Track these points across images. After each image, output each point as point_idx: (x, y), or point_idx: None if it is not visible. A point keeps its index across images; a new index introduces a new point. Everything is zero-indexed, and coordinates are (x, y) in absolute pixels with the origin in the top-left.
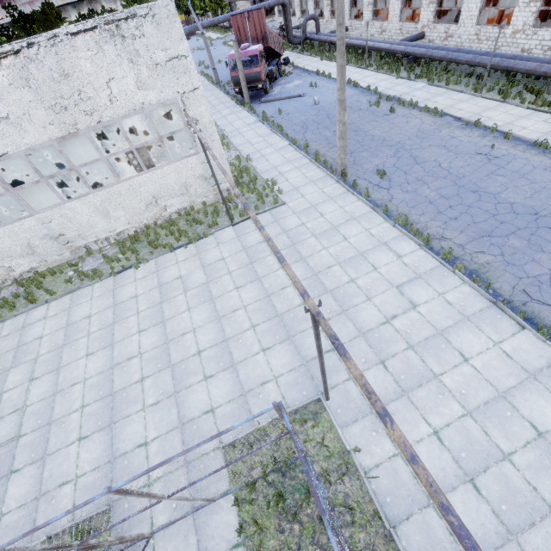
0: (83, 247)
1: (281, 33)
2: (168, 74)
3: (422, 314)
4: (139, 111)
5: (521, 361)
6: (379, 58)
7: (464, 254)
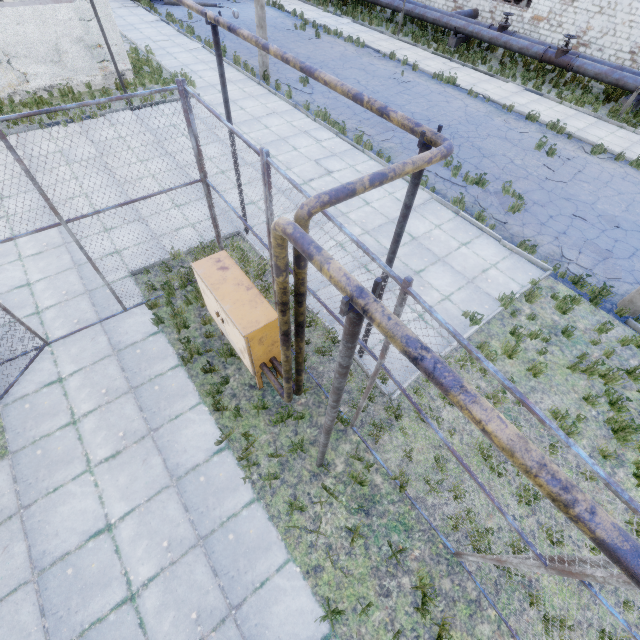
0: None
1: None
2: None
3: (335, 178)
4: None
5: None
6: None
7: (373, 142)
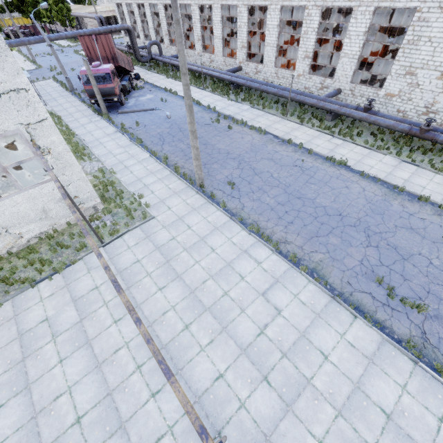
0: None
1: (130, 50)
2: (5, 106)
3: (286, 318)
4: None
5: (361, 348)
6: (212, 82)
7: (304, 254)
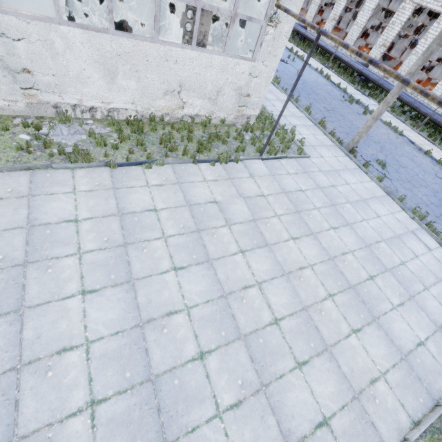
0: (52, 106)
1: None
2: None
3: None
4: None
5: None
6: (337, 65)
7: None
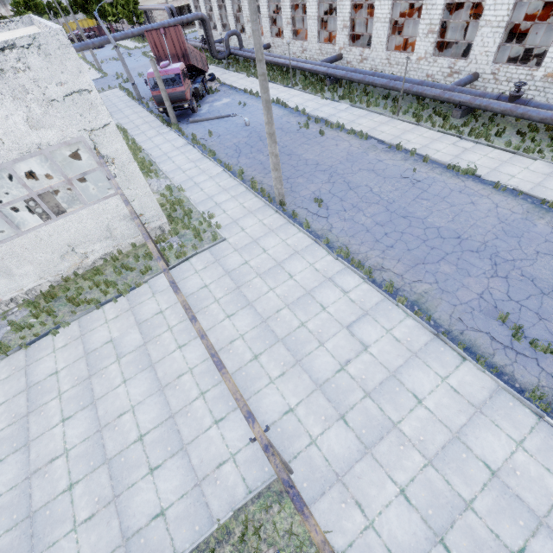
0: None
1: (204, 46)
2: (68, 110)
3: (374, 355)
4: (36, 153)
5: (467, 395)
6: (303, 77)
7: (404, 284)
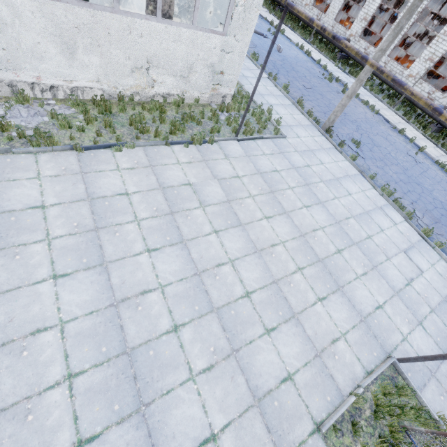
0: (6, 84)
1: None
2: None
3: (428, 281)
4: None
5: None
6: (319, 40)
7: (432, 233)
